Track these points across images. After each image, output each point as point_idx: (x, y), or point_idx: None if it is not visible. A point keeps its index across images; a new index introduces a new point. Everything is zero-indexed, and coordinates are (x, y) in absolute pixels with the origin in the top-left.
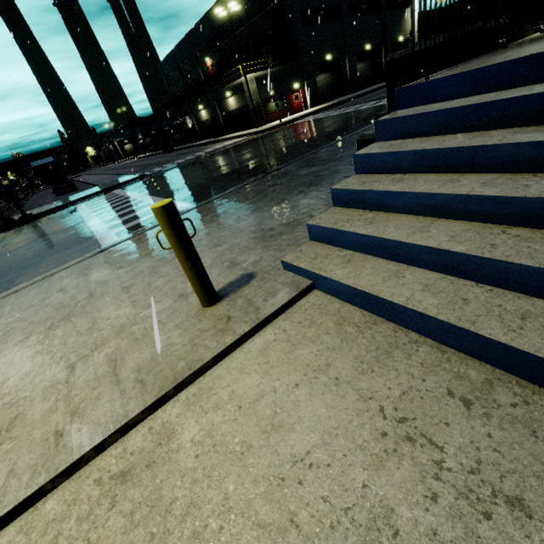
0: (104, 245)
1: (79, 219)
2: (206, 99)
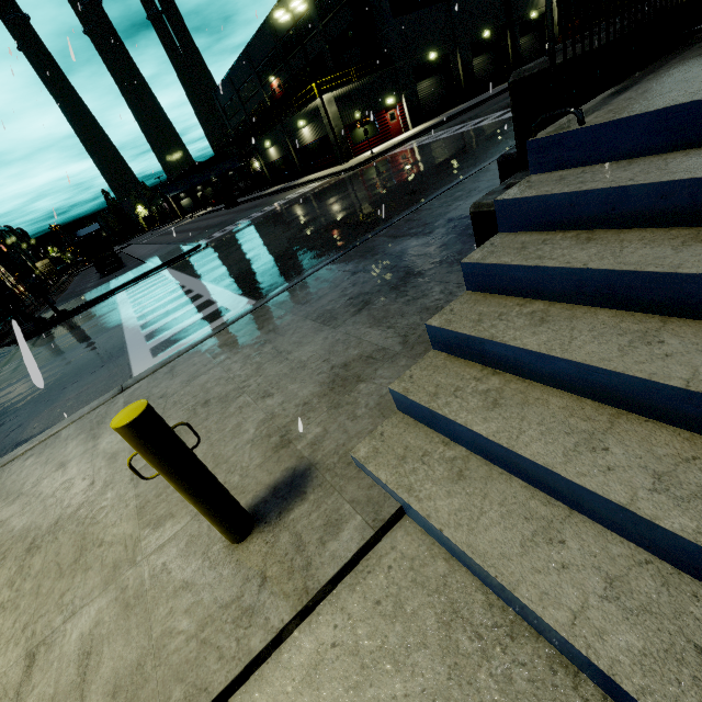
0: (135, 369)
1: (116, 320)
2: (273, 133)
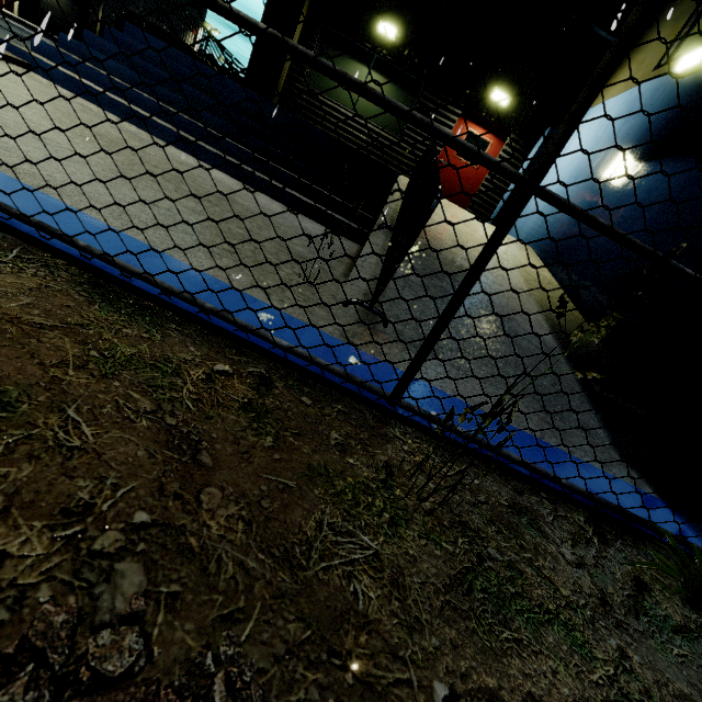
0: None
1: None
2: None
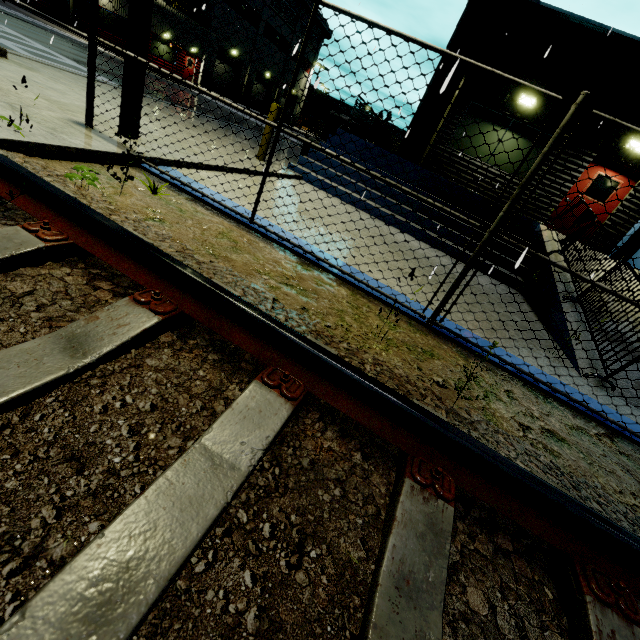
0: None
1: None
2: None
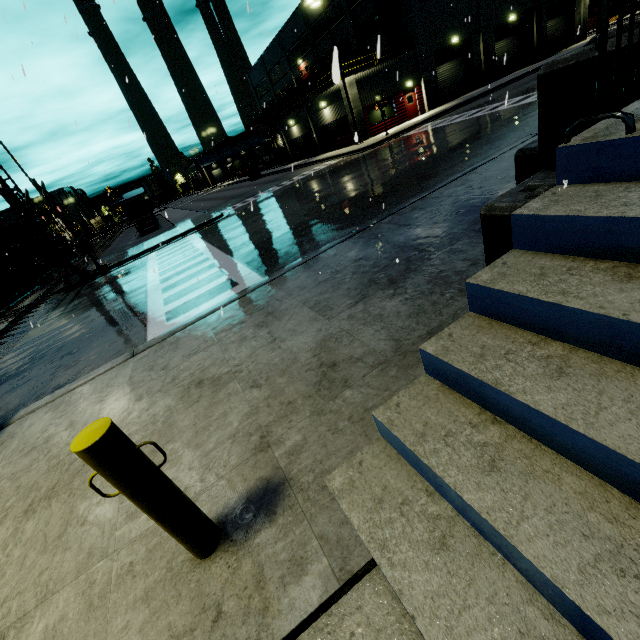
0: (149, 332)
1: (143, 280)
2: (297, 113)
